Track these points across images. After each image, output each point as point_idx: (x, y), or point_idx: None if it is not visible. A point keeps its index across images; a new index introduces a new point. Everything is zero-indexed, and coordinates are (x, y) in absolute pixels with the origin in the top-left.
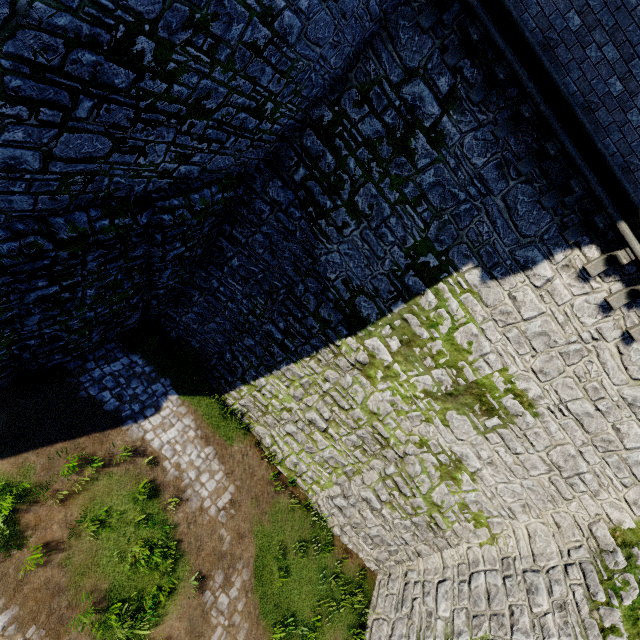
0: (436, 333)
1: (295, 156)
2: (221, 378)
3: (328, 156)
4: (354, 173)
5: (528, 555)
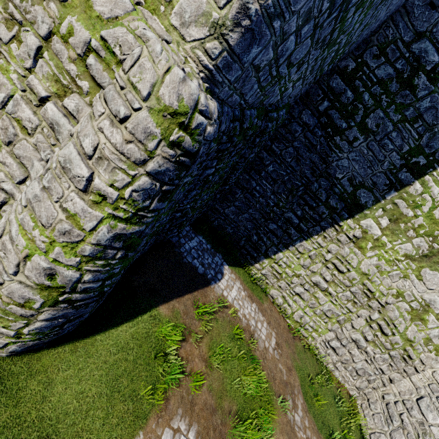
0: (419, 212)
1: (322, 93)
2: (247, 255)
3: (348, 92)
4: (367, 103)
5: None
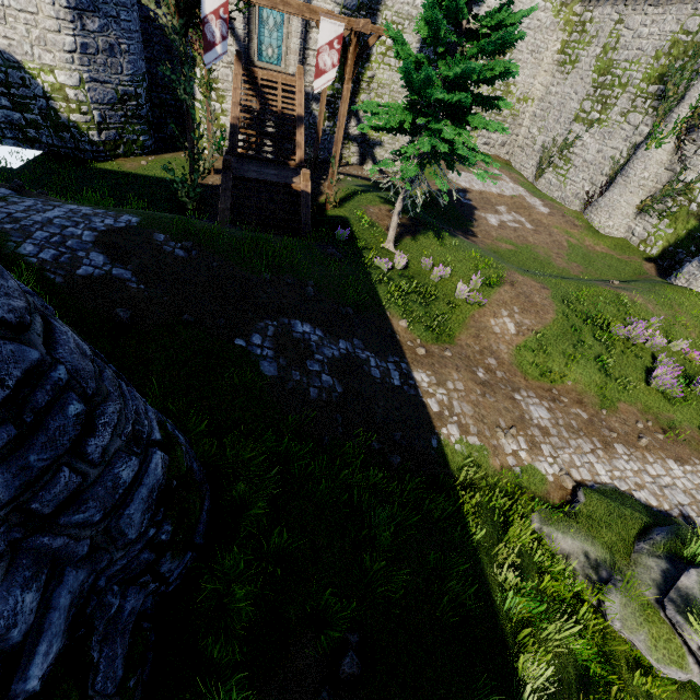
0: None
1: None
2: None
3: None
4: None
5: (544, 89)
